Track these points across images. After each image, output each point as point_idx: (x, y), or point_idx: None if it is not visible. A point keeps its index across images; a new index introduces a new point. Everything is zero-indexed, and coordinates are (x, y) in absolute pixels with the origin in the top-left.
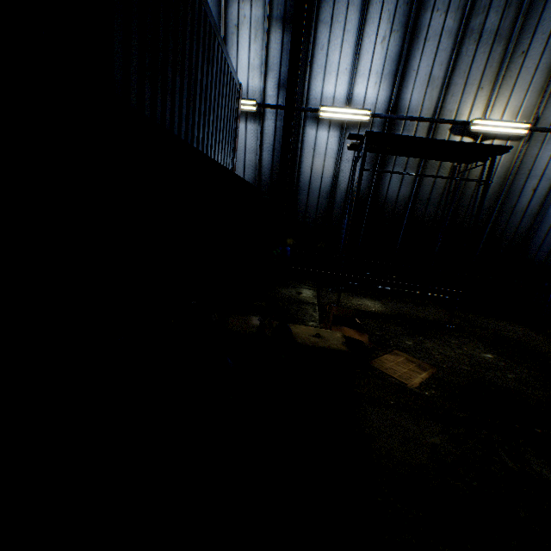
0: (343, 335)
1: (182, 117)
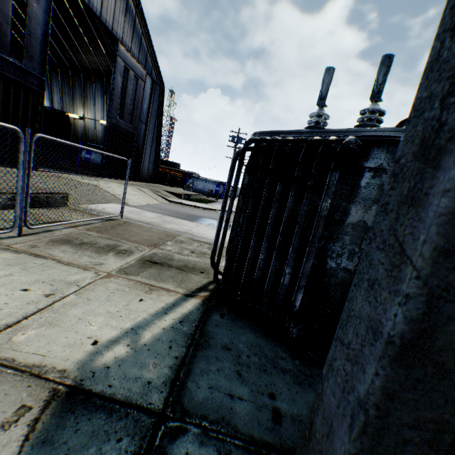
0: None
1: None
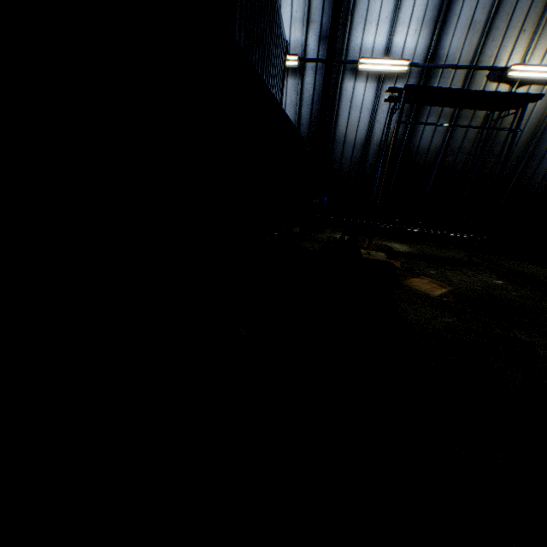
0: (385, 254)
1: None
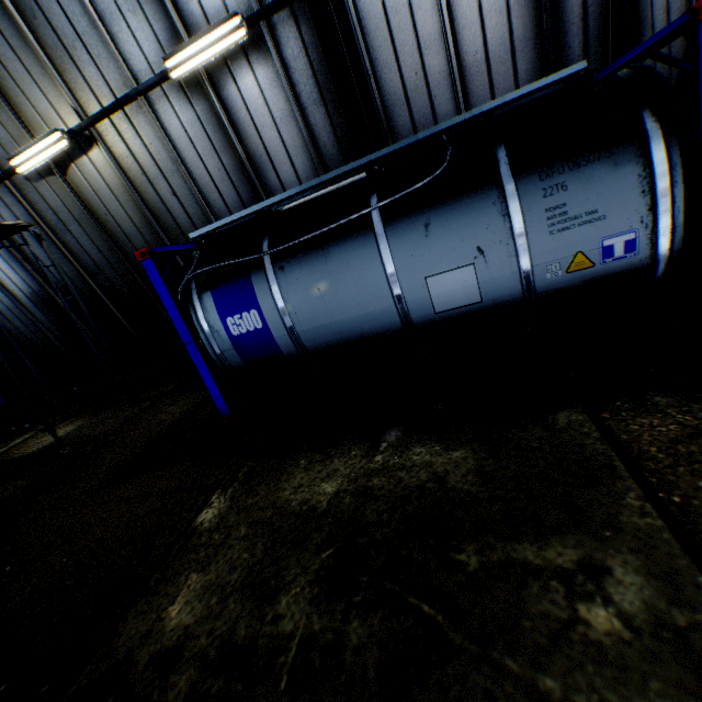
0: None
1: None
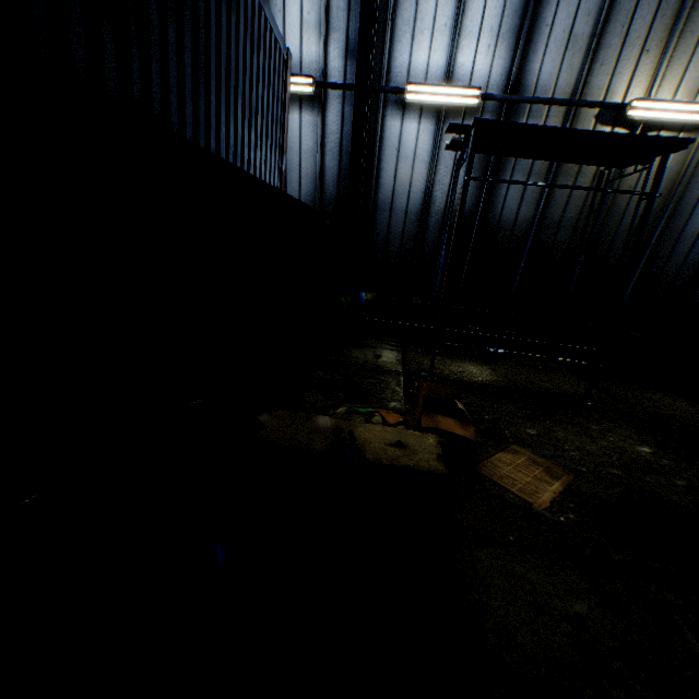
0: (438, 440)
1: (186, 95)
